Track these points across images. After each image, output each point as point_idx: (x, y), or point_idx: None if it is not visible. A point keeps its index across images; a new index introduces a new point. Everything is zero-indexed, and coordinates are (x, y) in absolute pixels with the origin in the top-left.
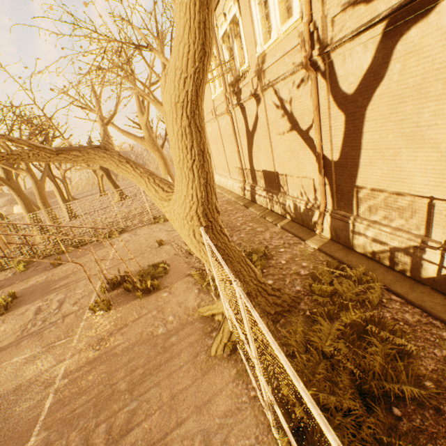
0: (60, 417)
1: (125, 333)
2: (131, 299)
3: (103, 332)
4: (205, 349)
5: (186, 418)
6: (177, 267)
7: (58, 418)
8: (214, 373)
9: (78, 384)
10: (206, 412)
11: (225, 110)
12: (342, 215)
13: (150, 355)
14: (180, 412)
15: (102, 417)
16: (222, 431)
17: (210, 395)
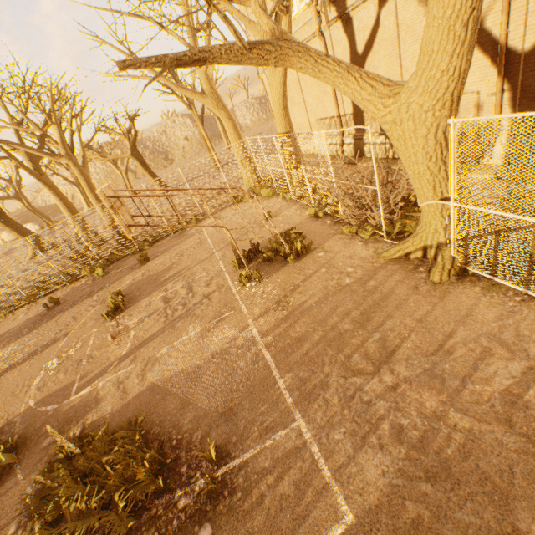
0: (295, 361)
1: (303, 292)
2: (279, 267)
3: (273, 297)
4: (422, 282)
5: (452, 331)
6: (312, 231)
7: (293, 362)
8: (453, 295)
9: (288, 337)
10: (473, 322)
11: (316, 32)
12: (529, 127)
13: (355, 300)
14: (441, 329)
15: (348, 351)
16: (507, 329)
17: (464, 311)
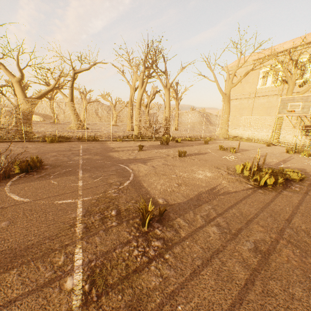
0: None
1: None
2: None
3: None
4: None
5: None
6: None
7: None
8: None
9: None
10: None
11: (280, 94)
12: None
13: None
14: None
15: None
16: None
17: None
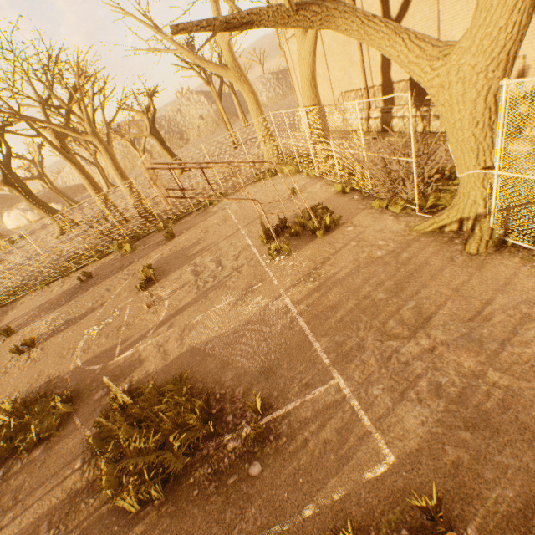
0: (329, 327)
1: (334, 264)
2: (307, 241)
3: (304, 269)
4: (458, 253)
5: (490, 299)
6: (339, 207)
7: (328, 328)
8: (491, 265)
9: (321, 305)
10: (512, 291)
11: None
12: None
13: (388, 271)
14: (478, 297)
15: (382, 318)
16: None
17: (503, 280)
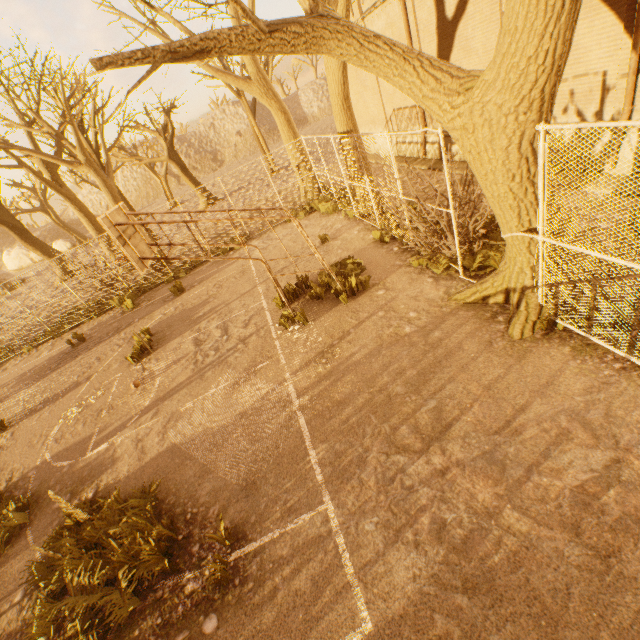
0: (332, 429)
1: (353, 341)
2: (329, 307)
3: (318, 346)
4: (499, 335)
5: (526, 404)
6: (374, 261)
7: (330, 431)
8: (535, 356)
9: (328, 398)
10: (554, 394)
11: None
12: None
13: (413, 355)
14: (512, 400)
15: (395, 421)
16: (595, 407)
17: (546, 378)
